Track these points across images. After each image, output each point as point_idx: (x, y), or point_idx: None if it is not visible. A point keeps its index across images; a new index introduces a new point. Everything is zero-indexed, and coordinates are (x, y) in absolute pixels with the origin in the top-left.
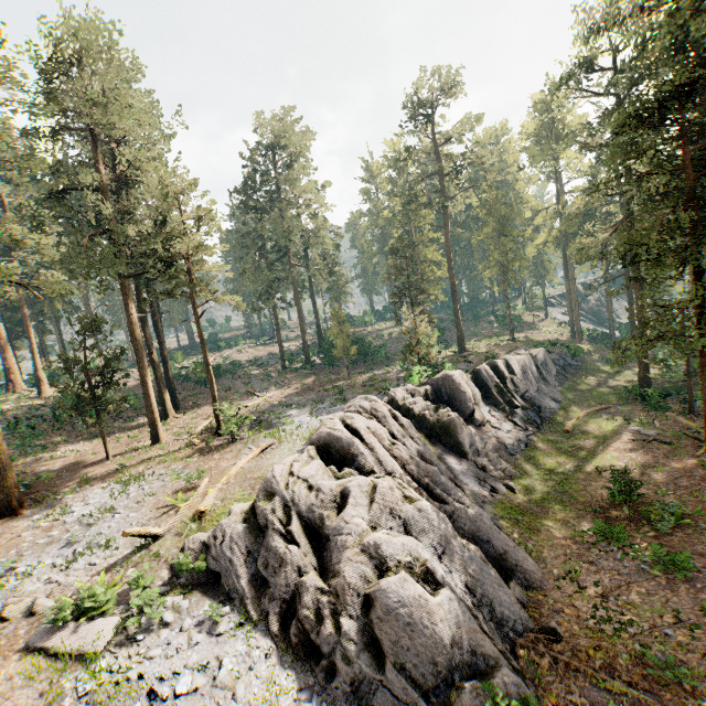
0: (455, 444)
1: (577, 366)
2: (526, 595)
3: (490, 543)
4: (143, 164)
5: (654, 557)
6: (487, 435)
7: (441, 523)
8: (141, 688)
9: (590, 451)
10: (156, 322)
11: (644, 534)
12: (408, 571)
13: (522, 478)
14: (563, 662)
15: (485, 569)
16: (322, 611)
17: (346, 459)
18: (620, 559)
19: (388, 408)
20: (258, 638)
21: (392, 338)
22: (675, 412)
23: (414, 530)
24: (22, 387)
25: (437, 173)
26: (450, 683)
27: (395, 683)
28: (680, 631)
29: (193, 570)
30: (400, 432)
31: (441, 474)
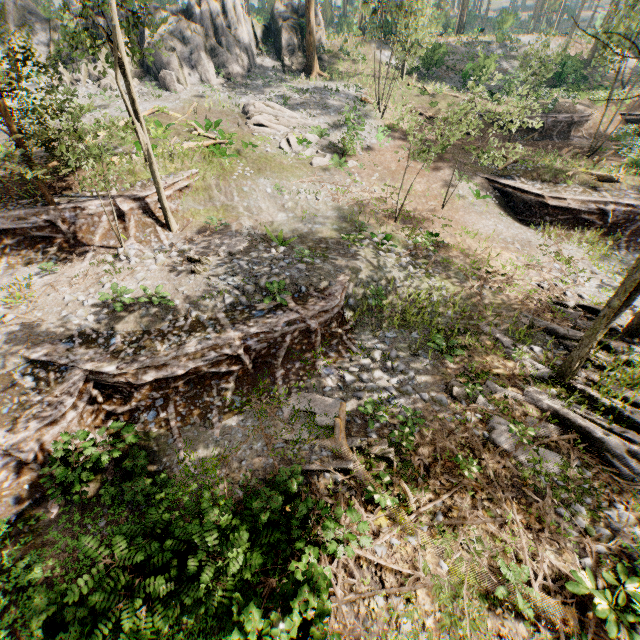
0: None
1: None
2: None
3: None
4: None
5: None
6: None
7: None
8: None
9: None
10: None
11: None
12: None
13: None
14: None
15: None
16: None
17: None
18: None
19: None
20: None
21: None
22: None
23: None
24: None
25: None
26: None
27: None
28: None
29: None
30: None
31: None
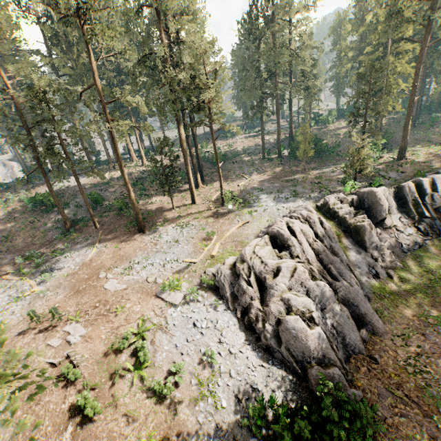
0: (360, 240)
1: None
2: (369, 337)
3: (357, 307)
4: (184, 25)
5: None
6: (389, 235)
7: (328, 294)
8: (191, 321)
9: None
10: (192, 131)
11: None
12: (301, 315)
13: (403, 269)
14: (373, 373)
15: (347, 322)
16: (258, 318)
17: (285, 246)
18: None
19: (318, 216)
20: (232, 317)
21: (346, 137)
22: None
23: (311, 294)
24: (135, 159)
25: None
26: (308, 362)
27: (284, 353)
28: None
29: (209, 283)
30: (322, 233)
31: (341, 263)
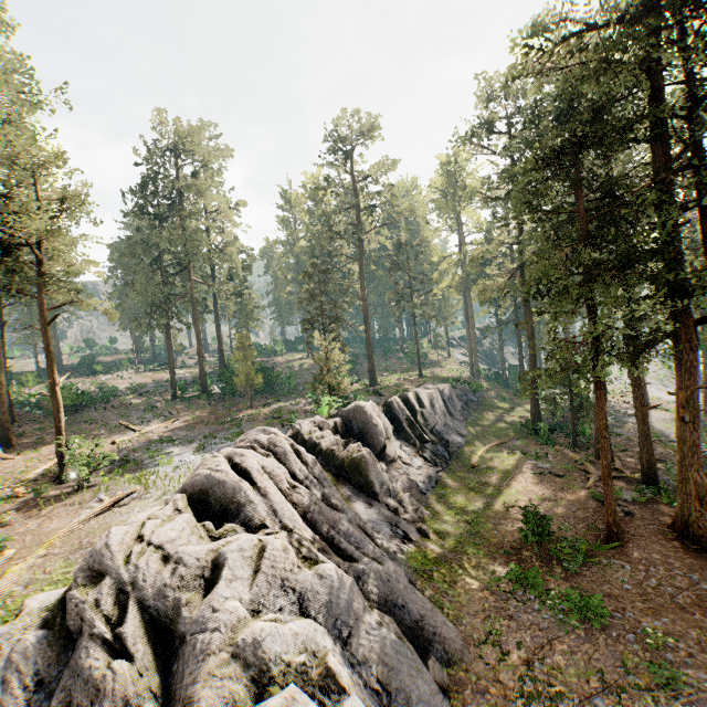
0: (365, 483)
1: (478, 402)
2: (447, 673)
3: (405, 608)
4: None
5: (571, 604)
6: (398, 472)
7: (348, 591)
8: None
9: (496, 486)
10: None
11: (557, 576)
12: (301, 679)
13: (434, 519)
14: None
15: (402, 650)
16: None
17: (229, 510)
18: (538, 610)
19: (291, 443)
20: None
21: (302, 369)
22: (563, 445)
23: (312, 606)
24: None
25: (354, 207)
26: None
27: None
28: (609, 698)
29: None
30: (304, 472)
31: (350, 523)
